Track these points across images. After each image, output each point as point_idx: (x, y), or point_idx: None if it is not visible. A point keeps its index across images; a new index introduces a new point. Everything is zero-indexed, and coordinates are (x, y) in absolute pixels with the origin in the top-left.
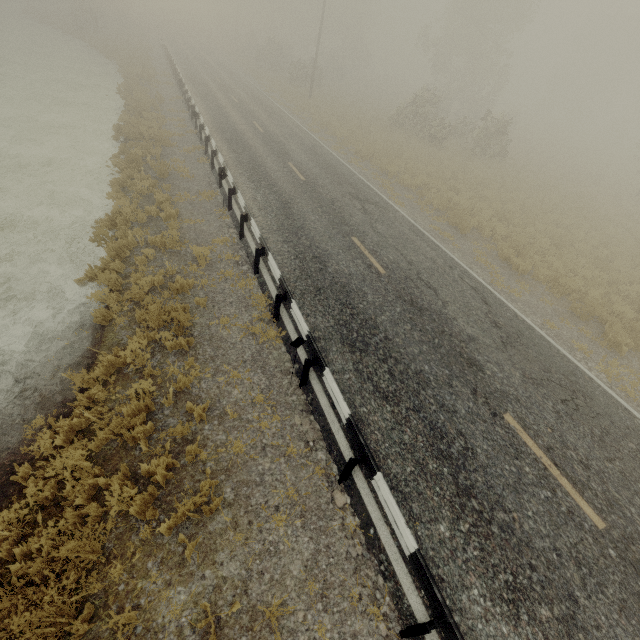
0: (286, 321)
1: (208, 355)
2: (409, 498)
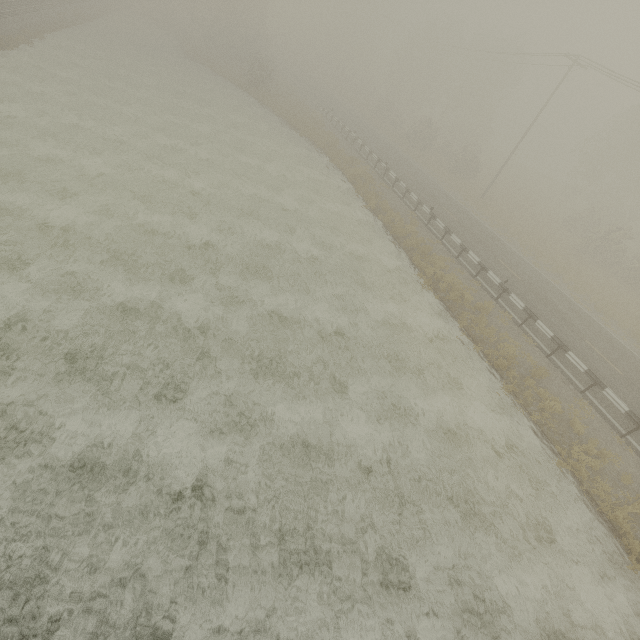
0: None
1: None
2: None
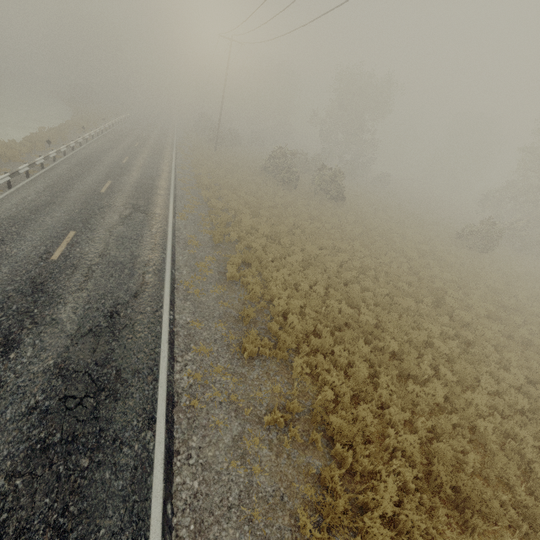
0: None
1: None
2: None
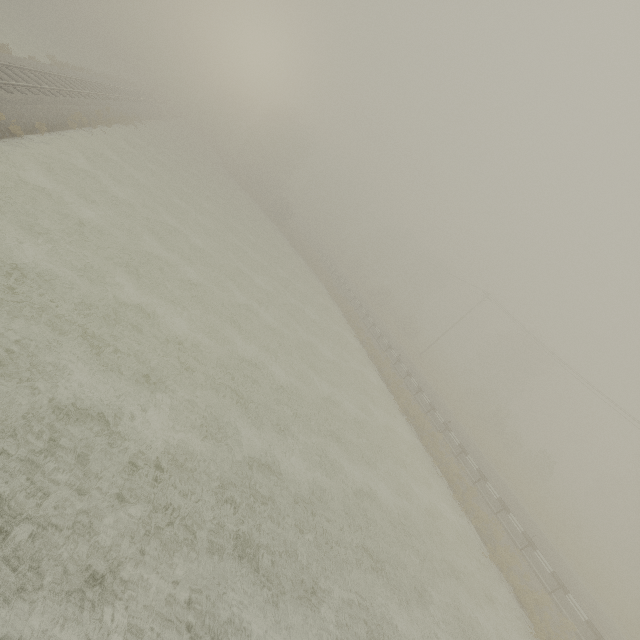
0: None
1: None
2: None
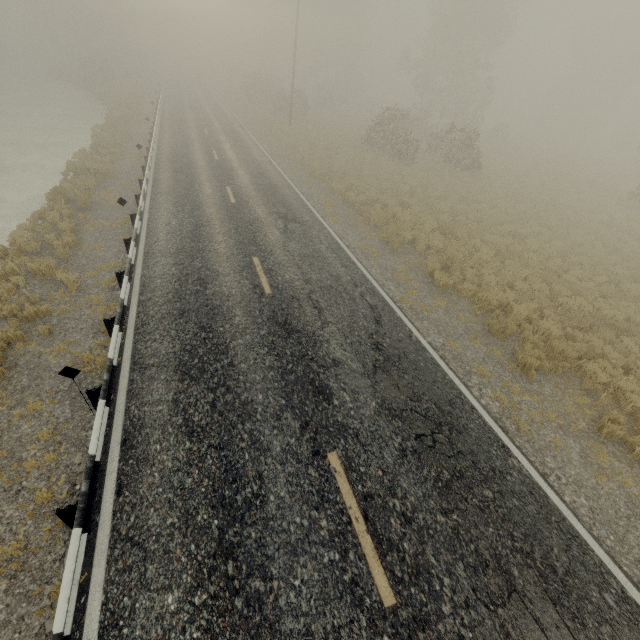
0: (127, 347)
1: (20, 385)
2: (150, 558)
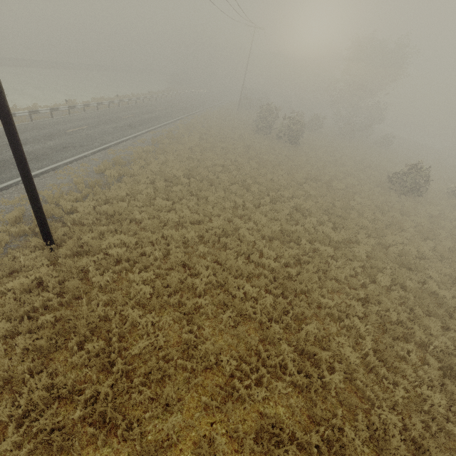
0: None
1: None
2: None
